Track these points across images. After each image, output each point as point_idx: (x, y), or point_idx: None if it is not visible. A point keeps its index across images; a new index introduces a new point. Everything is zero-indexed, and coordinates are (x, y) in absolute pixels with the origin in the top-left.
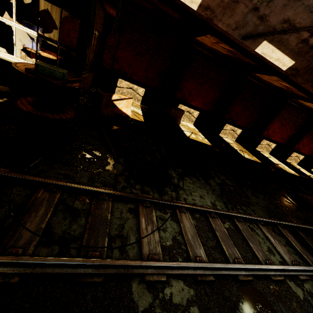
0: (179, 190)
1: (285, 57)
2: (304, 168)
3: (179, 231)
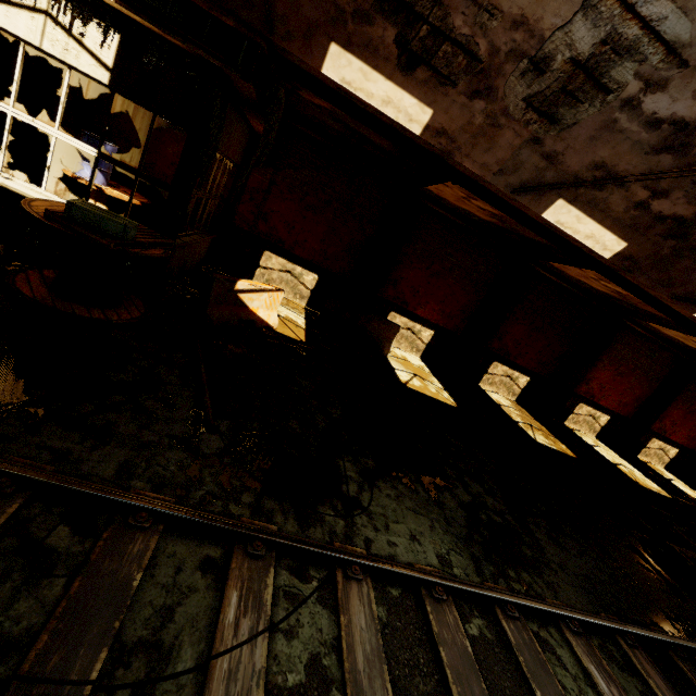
0: (357, 516)
1: (606, 233)
2: (683, 480)
3: (334, 639)
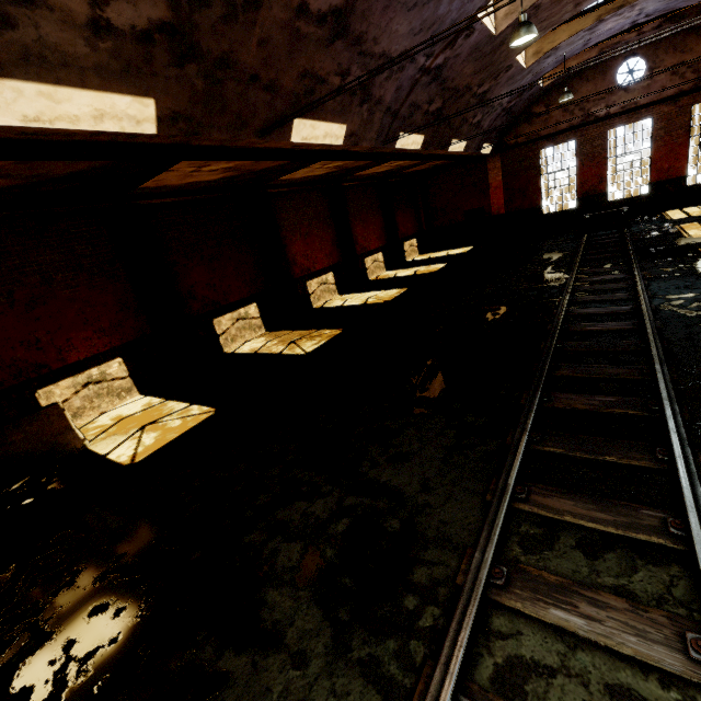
0: None
1: (112, 98)
2: (400, 268)
3: None
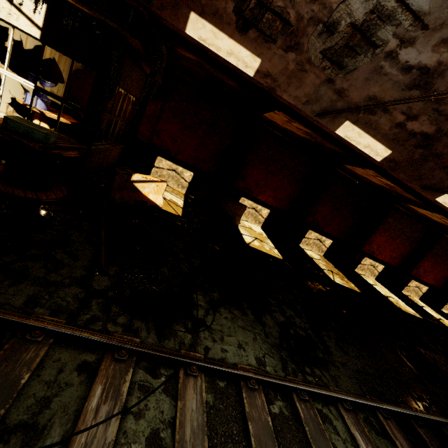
0: (201, 332)
1: (378, 144)
2: (431, 307)
3: (171, 418)
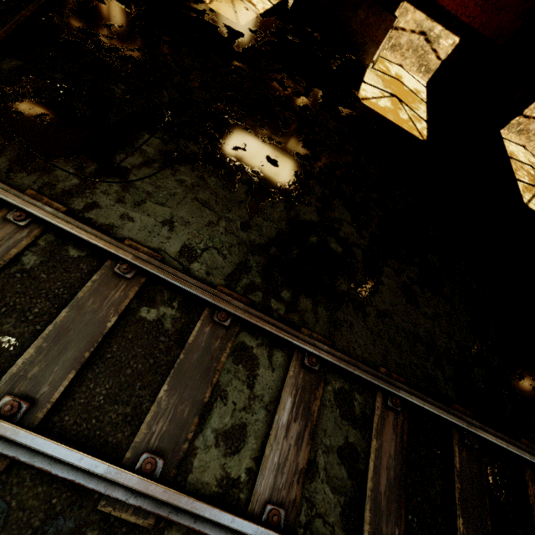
0: (106, 183)
1: None
2: None
3: None
